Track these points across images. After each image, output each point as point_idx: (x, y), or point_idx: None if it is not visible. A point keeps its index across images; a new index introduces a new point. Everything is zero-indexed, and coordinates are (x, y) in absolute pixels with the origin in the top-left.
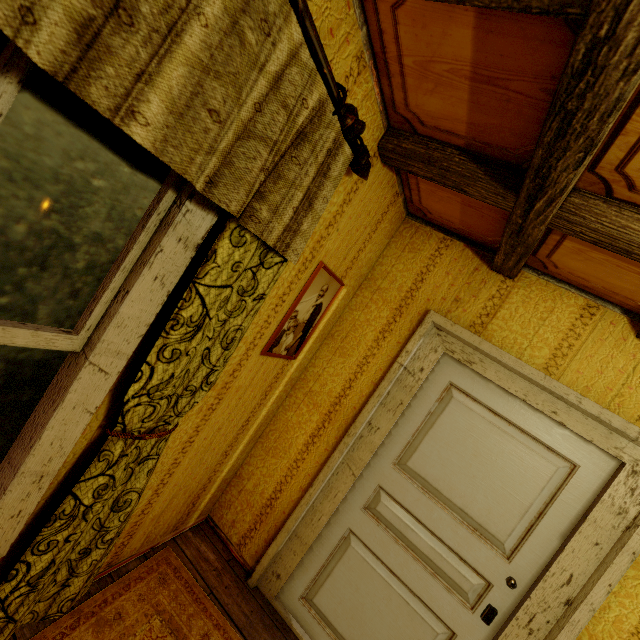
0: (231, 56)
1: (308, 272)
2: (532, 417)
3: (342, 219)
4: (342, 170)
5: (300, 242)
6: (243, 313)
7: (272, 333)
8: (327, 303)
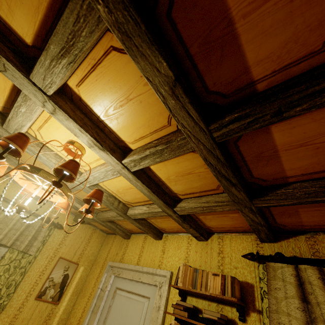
0: (5, 220)
1: (55, 261)
2: (137, 285)
3: (66, 241)
4: (46, 229)
5: (34, 248)
6: (15, 274)
7: (40, 288)
8: (72, 273)
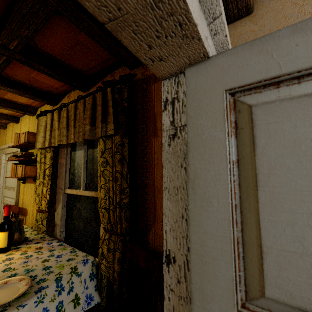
0: None
1: None
2: None
3: None
4: None
5: None
6: None
7: None
8: None
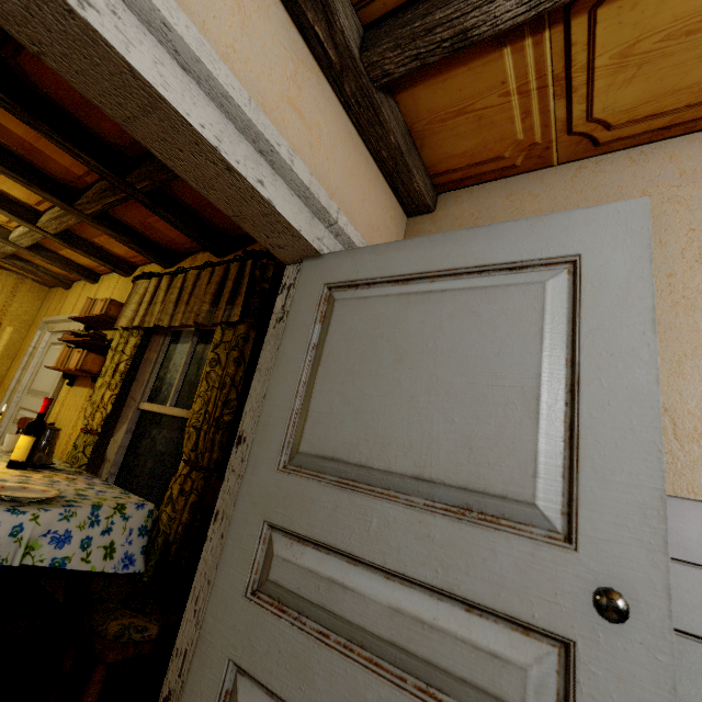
0: None
1: None
2: None
3: None
4: None
5: None
6: None
7: None
8: None
